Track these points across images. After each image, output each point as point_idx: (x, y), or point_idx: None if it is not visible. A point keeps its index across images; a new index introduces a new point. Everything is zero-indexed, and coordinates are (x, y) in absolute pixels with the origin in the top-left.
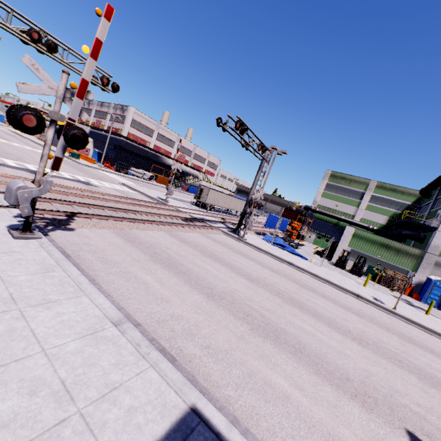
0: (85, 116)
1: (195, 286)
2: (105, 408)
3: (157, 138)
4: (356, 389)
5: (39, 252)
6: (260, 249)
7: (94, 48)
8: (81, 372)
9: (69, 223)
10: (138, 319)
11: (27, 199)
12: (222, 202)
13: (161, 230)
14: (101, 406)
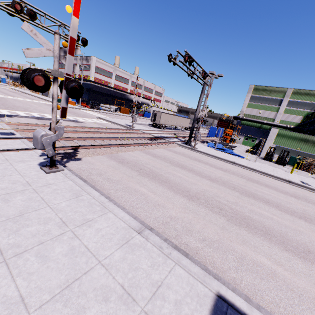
0: (76, 69)
1: (177, 191)
2: (159, 305)
3: (115, 78)
4: None
5: (66, 181)
6: (208, 154)
7: (75, 6)
8: (131, 276)
9: (76, 154)
10: (149, 224)
11: (49, 143)
12: (171, 122)
13: (137, 150)
14: (156, 303)
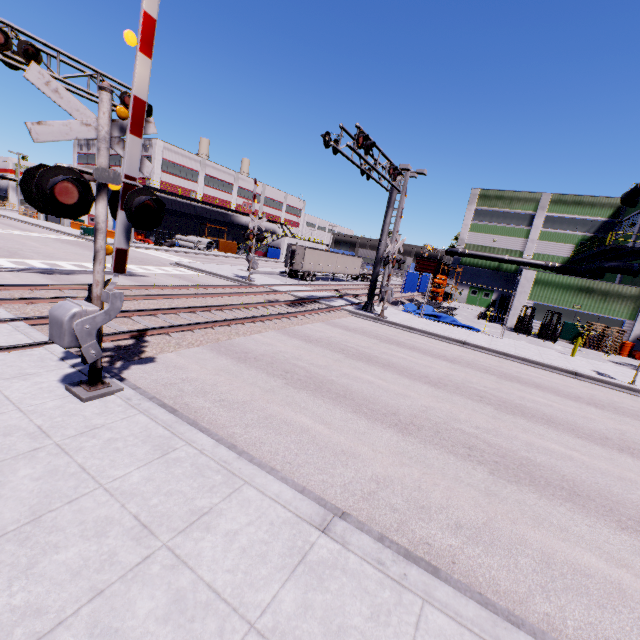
0: (147, 166)
1: (373, 417)
2: None
3: (205, 182)
4: None
5: (133, 417)
6: (411, 328)
7: (144, 33)
8: None
9: (143, 349)
10: (336, 502)
11: (89, 333)
12: (326, 265)
13: (270, 329)
14: None
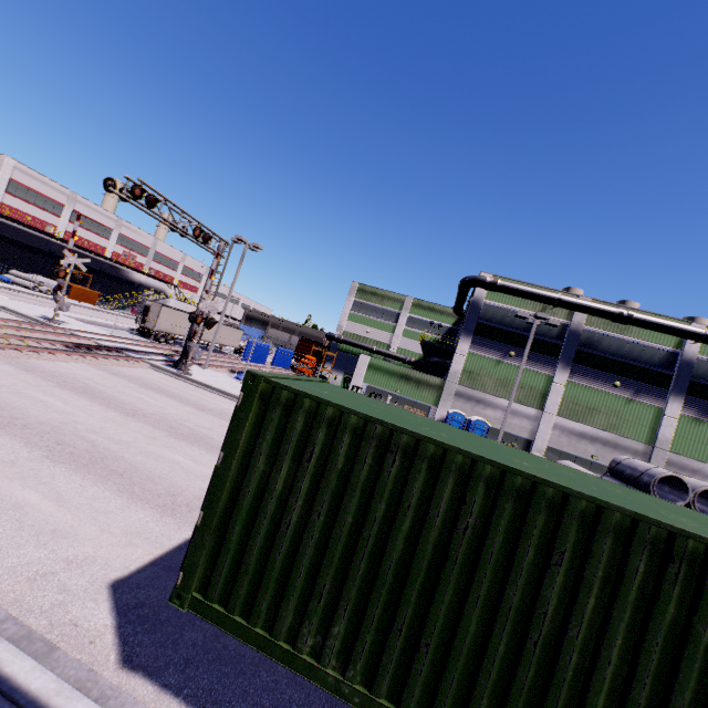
0: None
1: None
2: None
3: (72, 219)
4: (175, 502)
5: None
6: (208, 386)
7: None
8: None
9: None
10: None
11: None
12: None
13: None
14: None
